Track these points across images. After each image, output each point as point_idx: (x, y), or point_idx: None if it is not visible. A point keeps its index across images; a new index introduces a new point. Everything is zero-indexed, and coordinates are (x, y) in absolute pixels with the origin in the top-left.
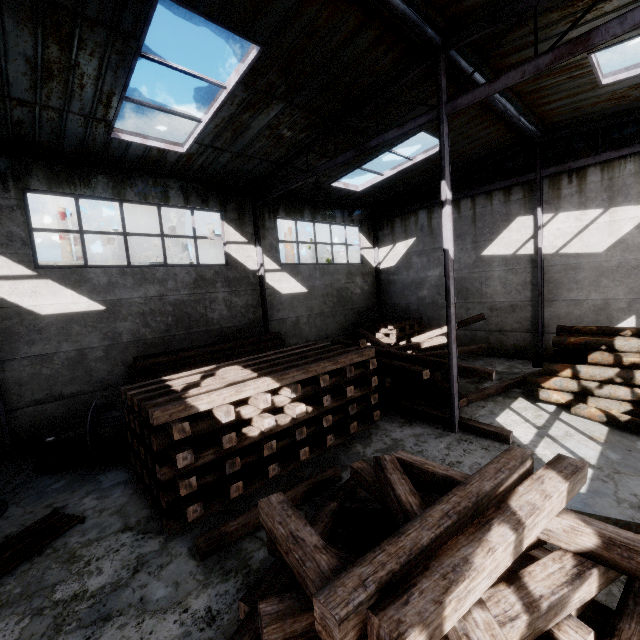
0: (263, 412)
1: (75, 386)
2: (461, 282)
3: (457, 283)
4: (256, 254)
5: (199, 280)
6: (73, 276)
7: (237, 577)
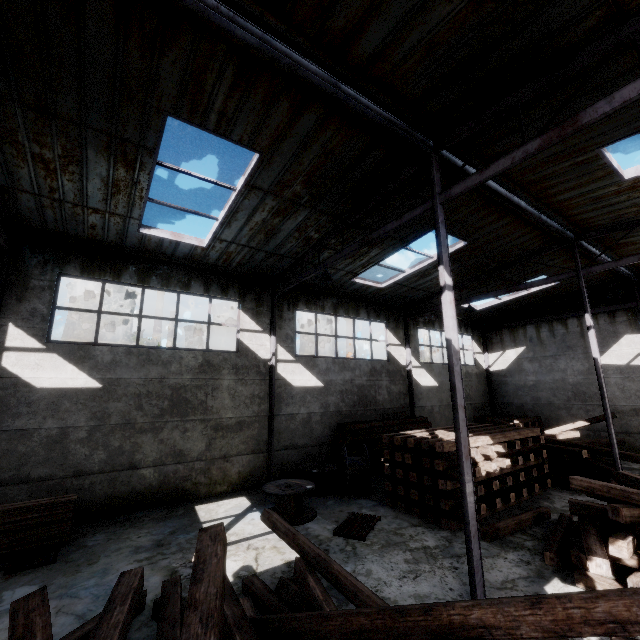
0: (484, 460)
1: (304, 440)
2: (577, 386)
3: (572, 387)
4: (405, 353)
5: (372, 370)
6: (310, 362)
7: (523, 550)
